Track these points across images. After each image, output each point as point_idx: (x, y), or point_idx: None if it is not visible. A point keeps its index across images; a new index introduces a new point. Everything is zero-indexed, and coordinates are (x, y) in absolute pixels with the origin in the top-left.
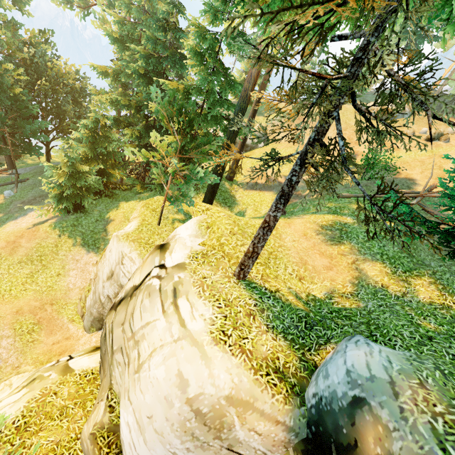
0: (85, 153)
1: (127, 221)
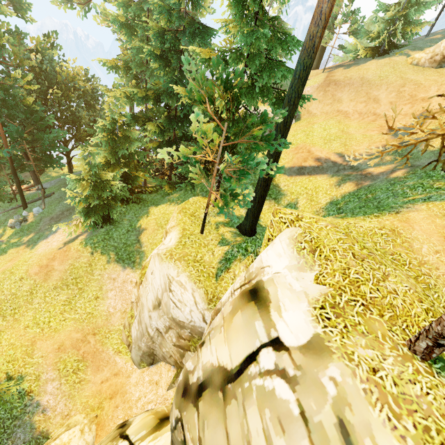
0: (106, 159)
1: (161, 229)
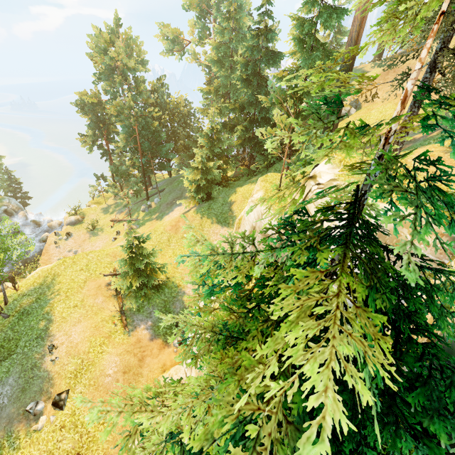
0: (205, 157)
1: (246, 199)
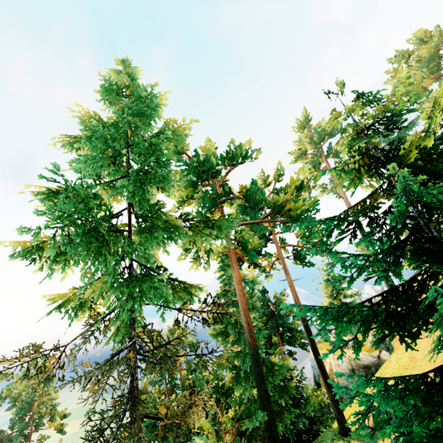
0: None
1: None
